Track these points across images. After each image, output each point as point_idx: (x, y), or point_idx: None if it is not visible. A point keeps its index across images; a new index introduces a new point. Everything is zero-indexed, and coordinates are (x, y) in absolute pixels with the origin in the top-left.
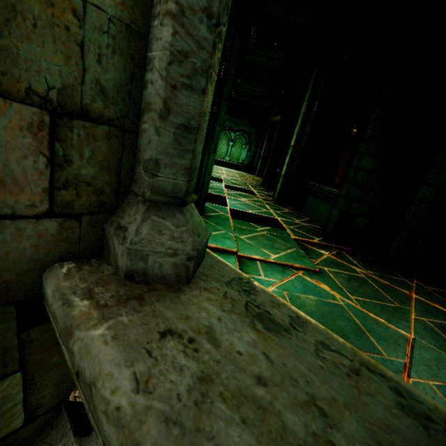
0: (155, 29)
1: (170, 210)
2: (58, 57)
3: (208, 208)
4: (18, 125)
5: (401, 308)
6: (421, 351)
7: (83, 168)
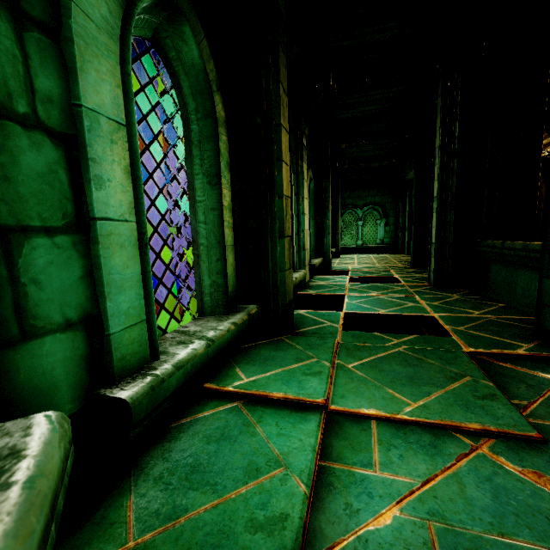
0: None
1: None
2: None
3: (306, 320)
4: None
5: None
6: None
7: None
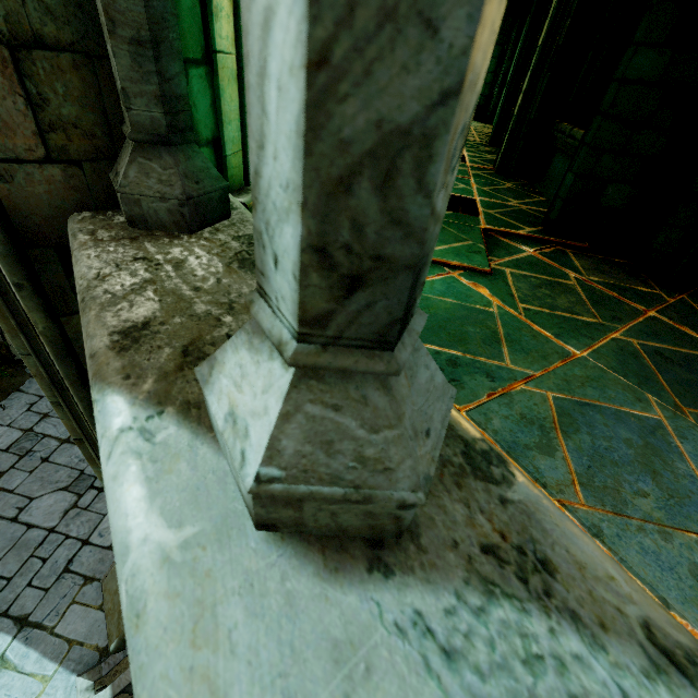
0: None
1: (157, 151)
2: None
3: None
4: None
5: (603, 325)
6: (575, 368)
7: (63, 108)
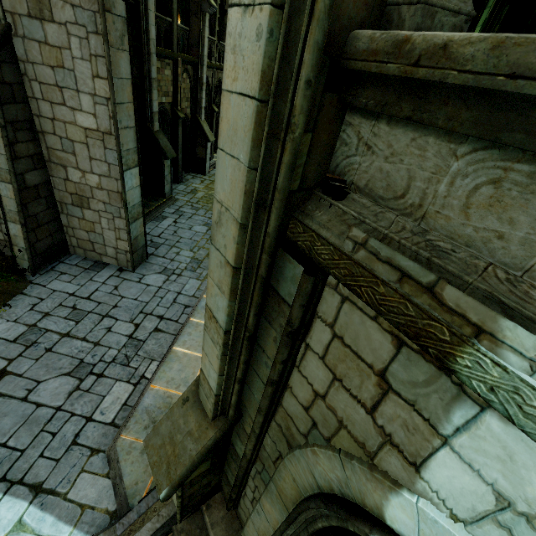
0: None
1: None
2: None
3: None
4: None
5: None
6: None
7: None
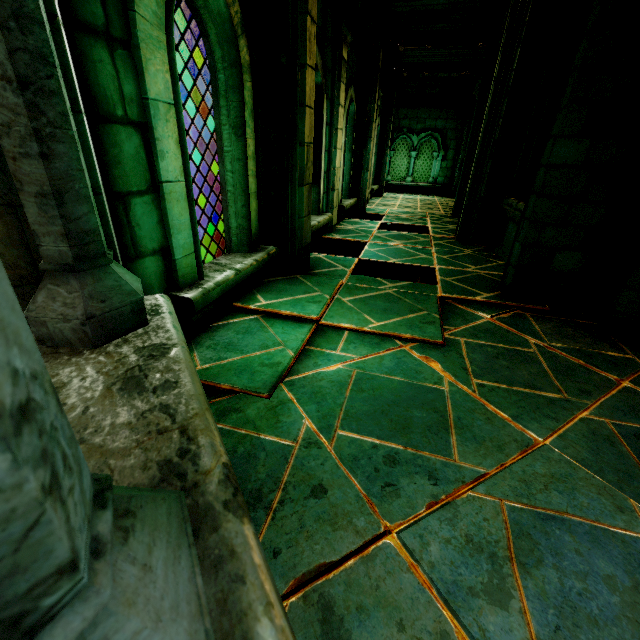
0: None
1: (65, 277)
2: None
3: (322, 263)
4: None
5: (569, 401)
6: (536, 463)
7: None
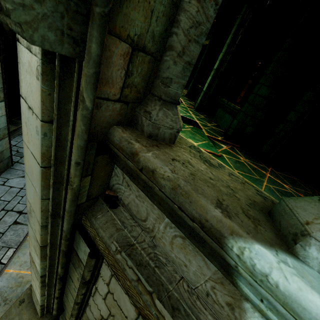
0: (185, 3)
1: (171, 106)
2: (142, 18)
3: None
4: (120, 53)
5: (260, 179)
6: None
7: (136, 78)
